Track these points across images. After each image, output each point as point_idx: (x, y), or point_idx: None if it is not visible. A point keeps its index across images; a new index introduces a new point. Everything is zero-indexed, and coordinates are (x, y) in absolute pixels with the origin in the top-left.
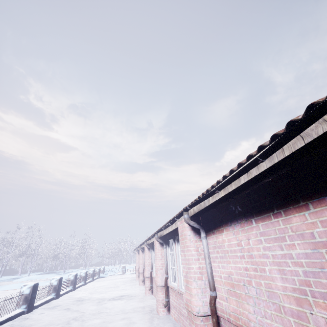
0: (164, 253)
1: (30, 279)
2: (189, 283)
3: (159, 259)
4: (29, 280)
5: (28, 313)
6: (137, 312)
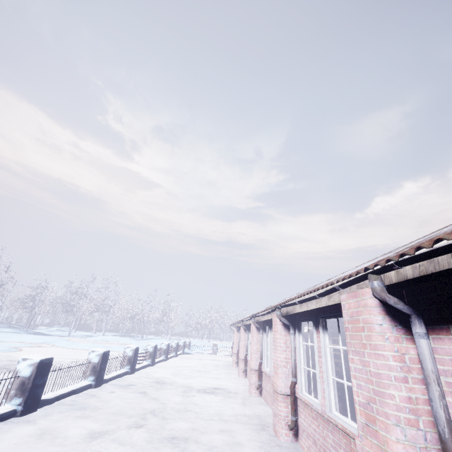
0: (291, 342)
1: (104, 339)
2: (378, 424)
3: (282, 350)
4: (103, 340)
5: (97, 388)
6: (241, 424)
